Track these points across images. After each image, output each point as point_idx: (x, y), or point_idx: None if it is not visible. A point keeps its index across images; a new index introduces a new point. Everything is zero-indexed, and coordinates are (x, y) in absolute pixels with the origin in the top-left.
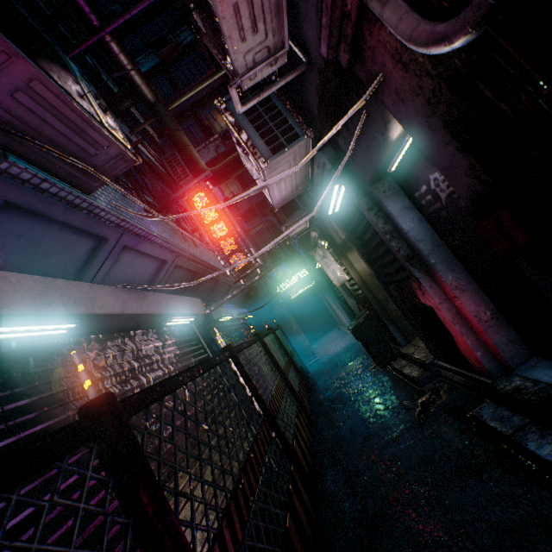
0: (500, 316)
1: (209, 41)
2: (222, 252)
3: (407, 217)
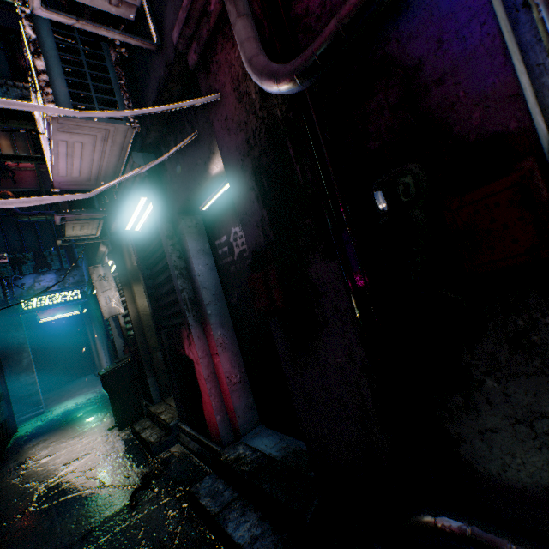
0: (247, 380)
1: None
2: None
3: (202, 261)
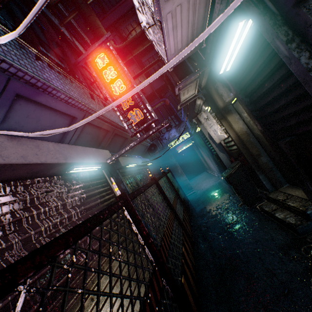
0: None
1: None
2: (121, 108)
3: None
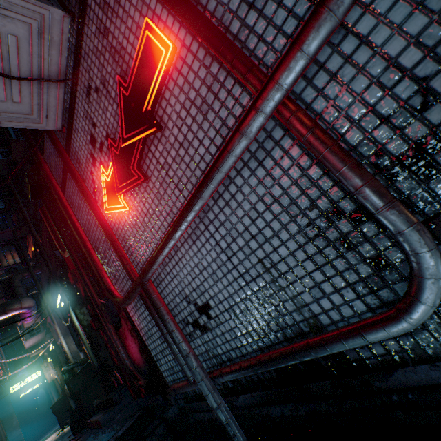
0: None
1: None
2: None
3: None
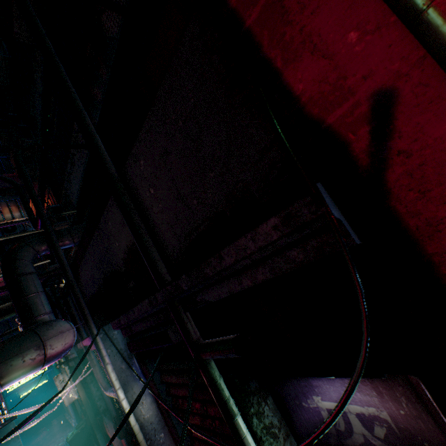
0: None
1: None
2: None
3: None
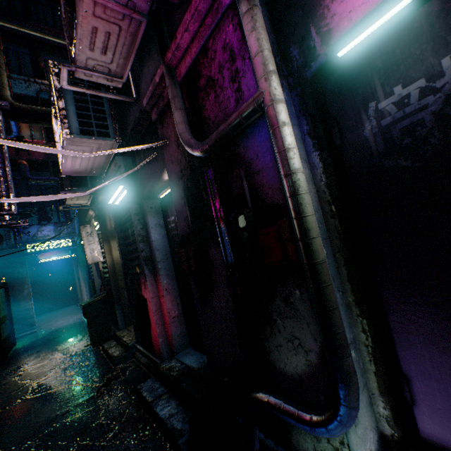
0: (183, 316)
1: (64, 24)
2: None
3: (158, 231)
